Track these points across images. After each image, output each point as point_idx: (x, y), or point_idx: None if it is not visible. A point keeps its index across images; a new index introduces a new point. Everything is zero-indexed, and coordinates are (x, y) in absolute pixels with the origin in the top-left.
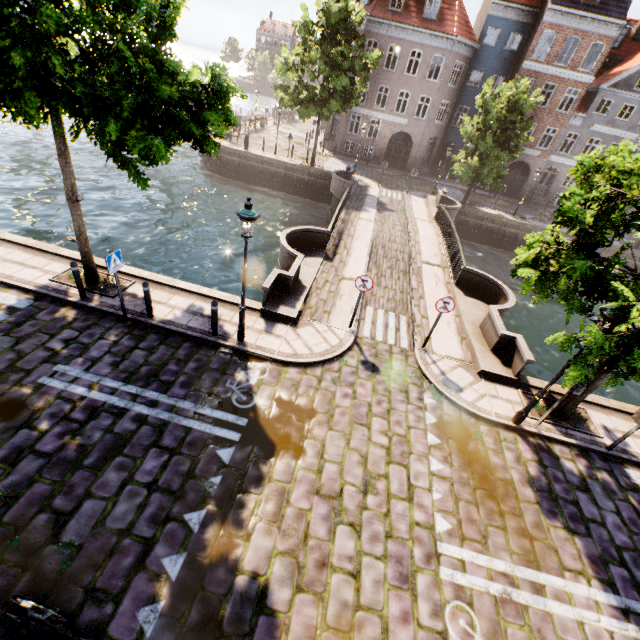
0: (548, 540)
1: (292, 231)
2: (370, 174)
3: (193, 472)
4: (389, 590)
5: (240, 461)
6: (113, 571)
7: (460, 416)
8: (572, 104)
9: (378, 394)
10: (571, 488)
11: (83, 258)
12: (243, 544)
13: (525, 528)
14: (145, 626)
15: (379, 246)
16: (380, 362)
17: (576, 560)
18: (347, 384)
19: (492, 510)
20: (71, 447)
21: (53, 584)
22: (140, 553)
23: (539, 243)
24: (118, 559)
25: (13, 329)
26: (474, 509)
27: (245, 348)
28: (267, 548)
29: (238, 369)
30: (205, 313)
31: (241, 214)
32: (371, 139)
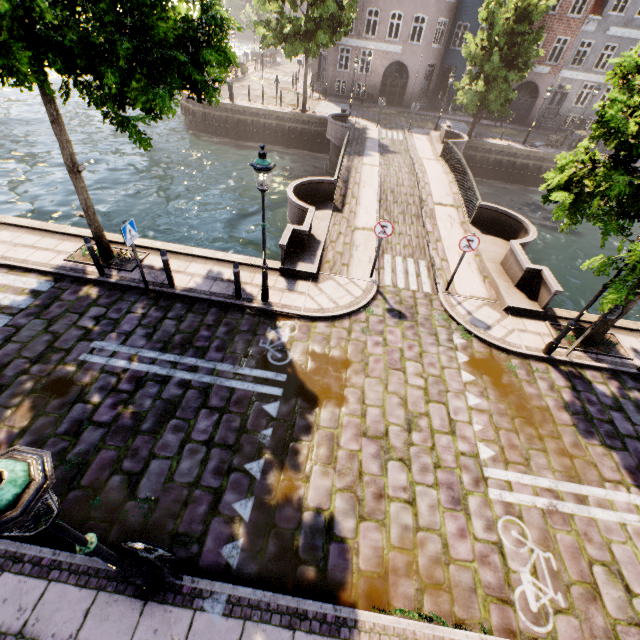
0: (587, 457)
1: (298, 184)
2: (366, 115)
3: (245, 427)
4: (444, 512)
5: (287, 413)
6: (191, 518)
7: (491, 353)
8: (586, 5)
9: (408, 339)
10: (605, 409)
11: (94, 234)
12: (304, 485)
13: (564, 448)
14: (230, 560)
15: (387, 191)
16: (405, 309)
17: (615, 472)
18: (376, 333)
19: (531, 435)
20: (126, 416)
21: (140, 533)
22: (212, 501)
23: (573, 163)
24: (193, 508)
25: (42, 312)
26: (514, 436)
27: (271, 308)
28: (326, 487)
29: (268, 329)
30: (225, 278)
31: (256, 165)
32: (363, 74)
